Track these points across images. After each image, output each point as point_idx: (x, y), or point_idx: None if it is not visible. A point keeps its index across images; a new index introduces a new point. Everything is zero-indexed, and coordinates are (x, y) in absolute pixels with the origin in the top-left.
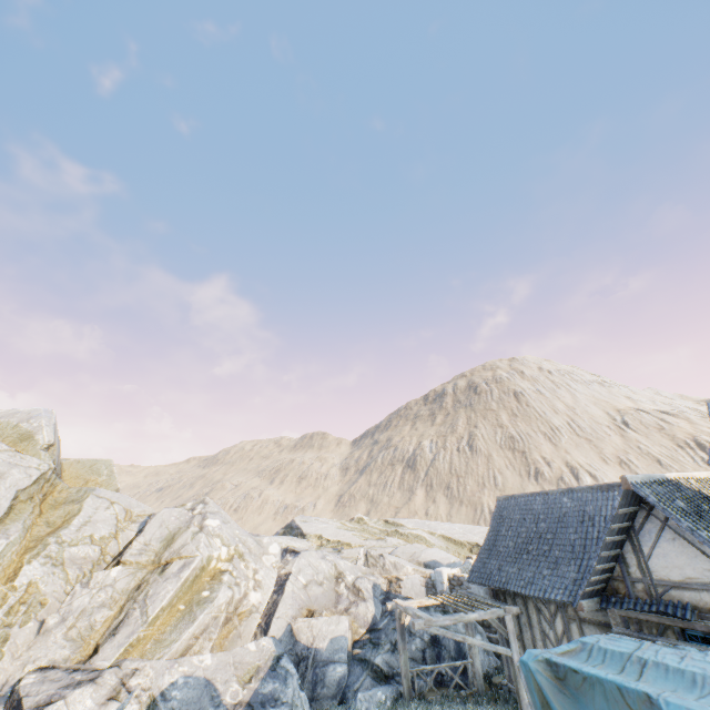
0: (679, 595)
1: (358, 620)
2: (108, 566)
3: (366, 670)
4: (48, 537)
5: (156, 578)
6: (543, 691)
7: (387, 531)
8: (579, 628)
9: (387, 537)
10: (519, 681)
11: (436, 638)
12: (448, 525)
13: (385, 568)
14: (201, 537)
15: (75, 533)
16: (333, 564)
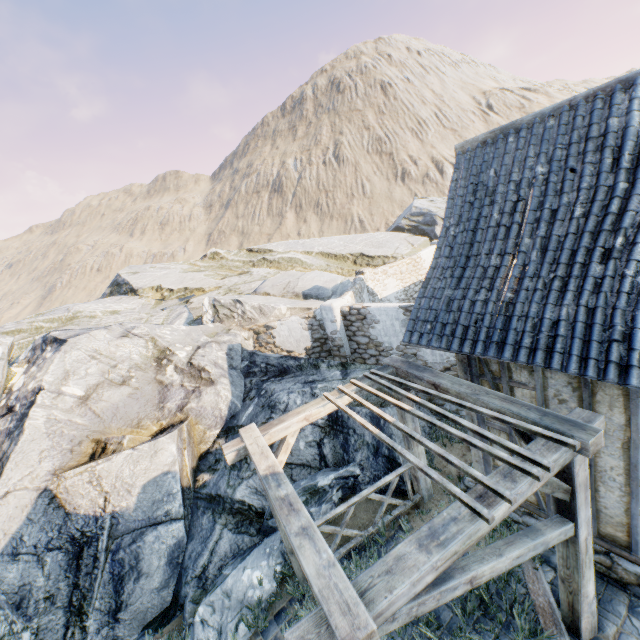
0: None
1: (205, 419)
2: None
3: (221, 517)
4: None
5: None
6: None
7: (253, 262)
8: None
9: (253, 269)
10: (583, 574)
11: (338, 418)
12: (326, 240)
13: (247, 317)
14: None
15: None
16: (149, 339)
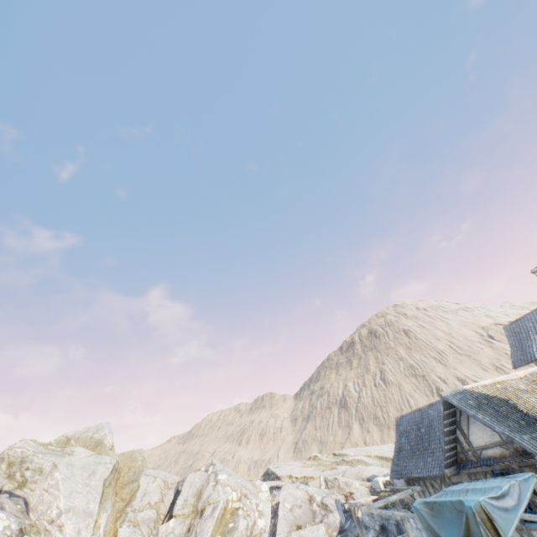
0: (486, 452)
1: (331, 526)
2: (163, 522)
3: None
4: (126, 508)
5: (199, 521)
6: (425, 518)
7: (337, 462)
8: None
9: (337, 466)
10: None
11: (383, 526)
12: (379, 447)
13: (340, 487)
14: (219, 487)
15: (140, 502)
16: (305, 490)
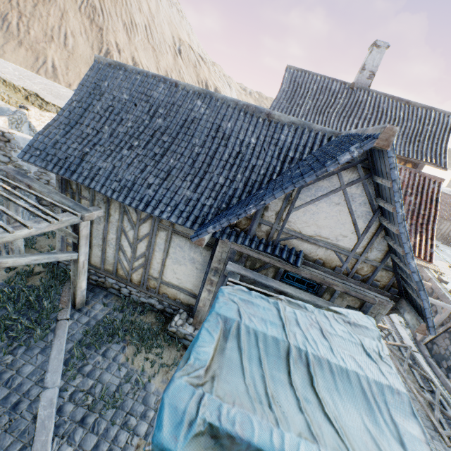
0: (299, 244)
1: None
2: None
3: None
4: None
5: None
6: None
7: None
8: (169, 238)
9: None
10: (80, 277)
11: None
12: None
13: None
14: None
15: None
16: None
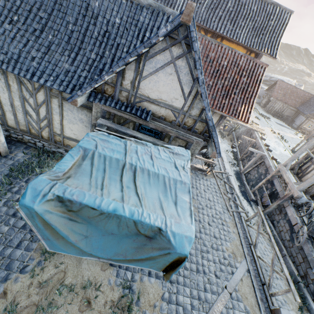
0: (148, 106)
1: None
2: None
3: None
4: None
5: None
6: (51, 226)
7: None
8: (60, 103)
9: None
10: None
11: None
12: None
13: None
14: None
15: None
16: None
